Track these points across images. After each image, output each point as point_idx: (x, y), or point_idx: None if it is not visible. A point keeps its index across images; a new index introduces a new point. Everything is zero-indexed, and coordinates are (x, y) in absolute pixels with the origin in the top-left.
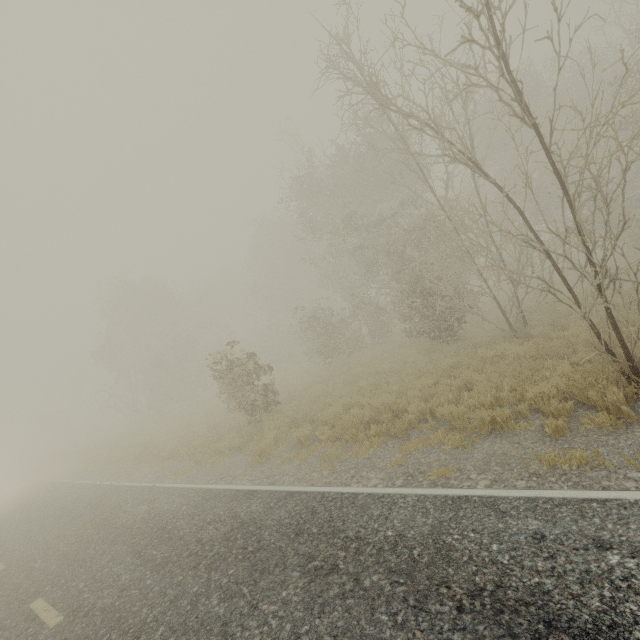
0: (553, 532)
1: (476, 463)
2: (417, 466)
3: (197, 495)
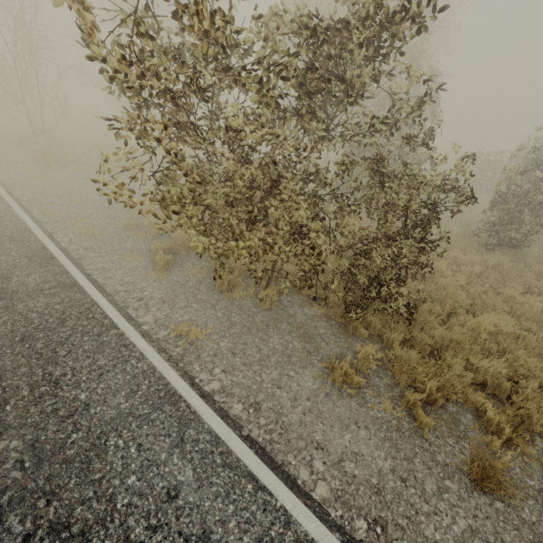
0: None
1: None
2: None
3: None
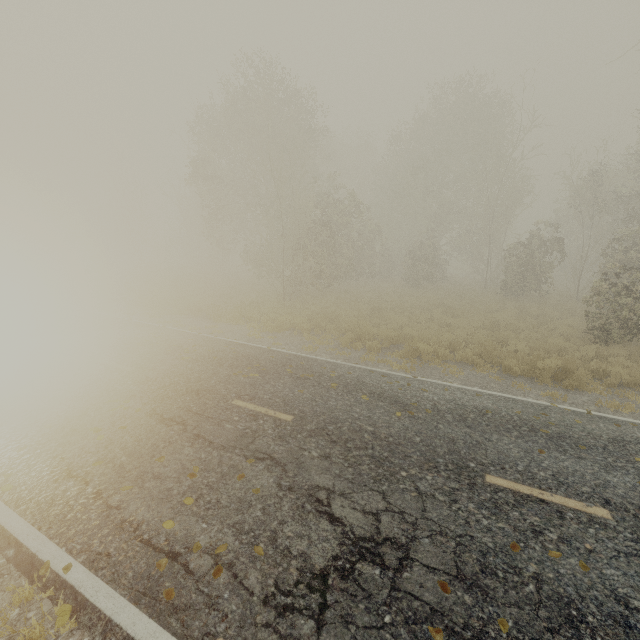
0: None
1: None
2: None
3: None
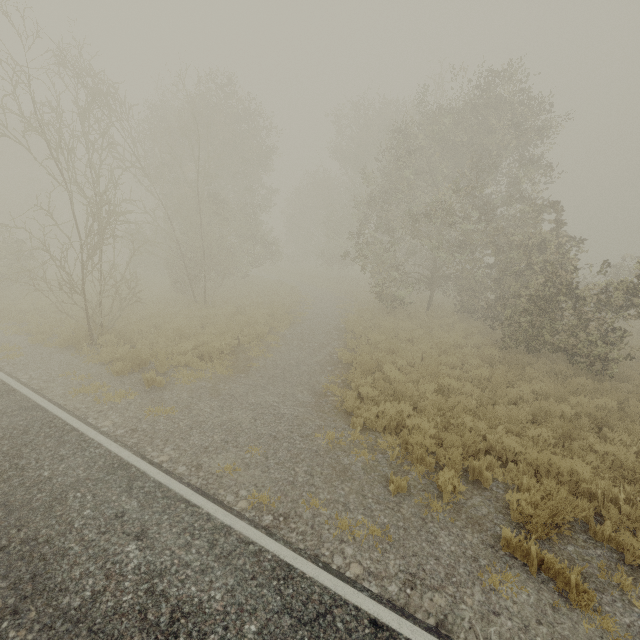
0: None
1: None
2: None
3: None
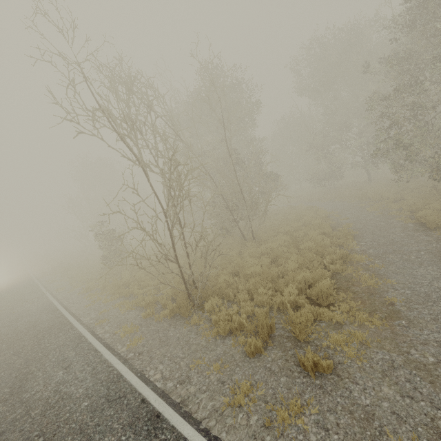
0: (69, 359)
1: (116, 321)
2: (106, 315)
3: (45, 305)
